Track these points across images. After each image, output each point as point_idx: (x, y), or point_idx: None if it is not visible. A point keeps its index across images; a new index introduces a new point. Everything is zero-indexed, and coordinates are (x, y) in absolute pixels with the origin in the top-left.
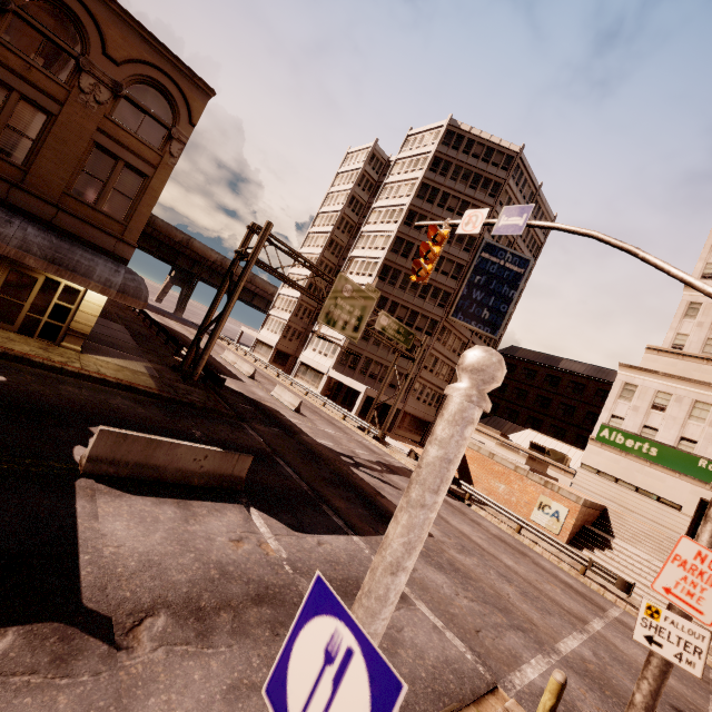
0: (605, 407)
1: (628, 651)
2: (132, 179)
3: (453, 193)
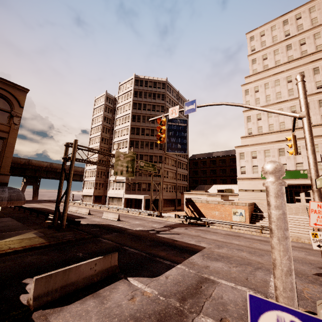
0: (237, 165)
1: (293, 255)
2: None
3: (147, 103)
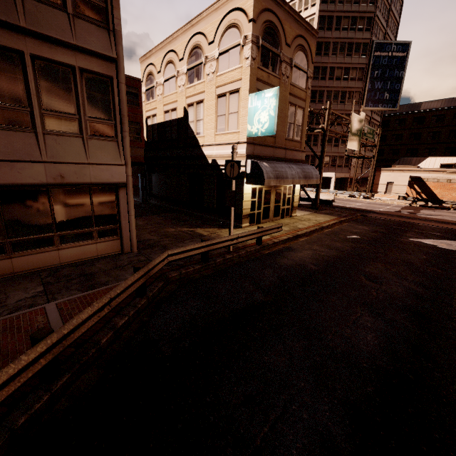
0: None
1: None
2: (300, 114)
3: (343, 14)
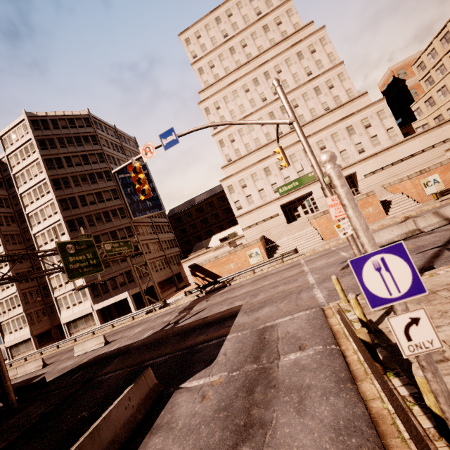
0: (230, 201)
1: (318, 265)
2: None
3: (71, 154)
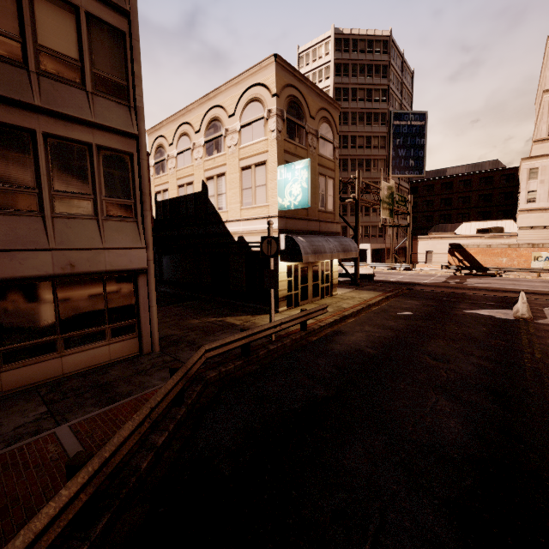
0: (522, 189)
1: None
2: (330, 184)
3: (358, 86)
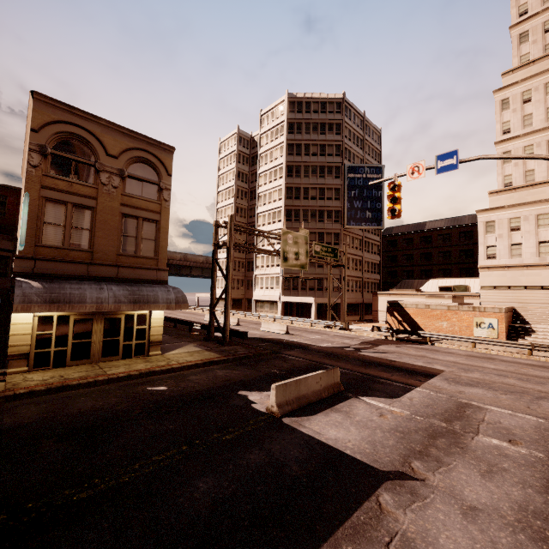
0: (480, 243)
1: None
2: (150, 227)
3: (311, 142)
